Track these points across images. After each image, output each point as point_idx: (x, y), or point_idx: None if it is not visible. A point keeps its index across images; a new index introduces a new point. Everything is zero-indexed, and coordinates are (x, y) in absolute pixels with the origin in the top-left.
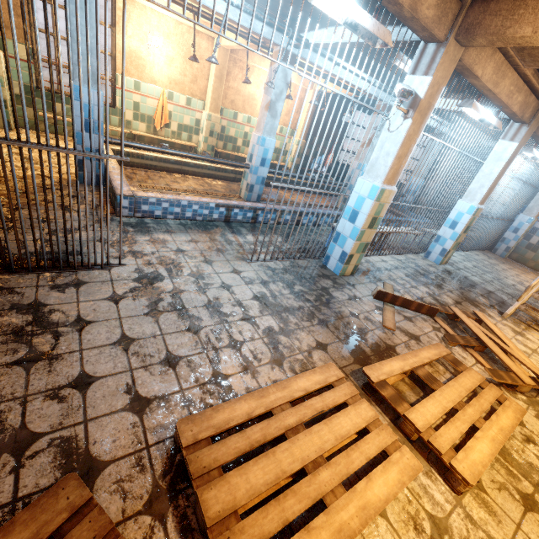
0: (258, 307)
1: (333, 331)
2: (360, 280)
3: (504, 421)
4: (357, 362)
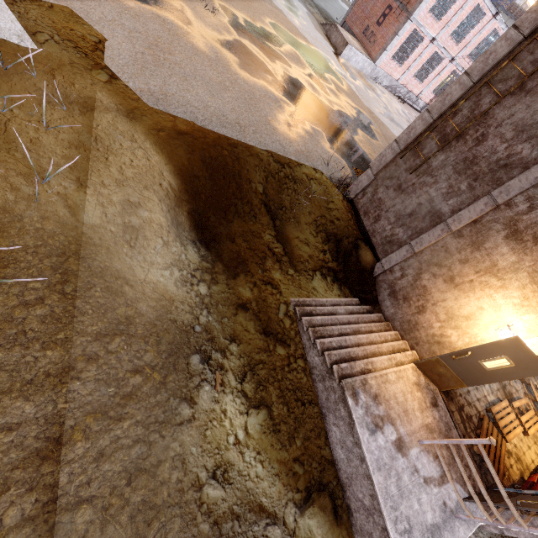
0: None
1: (499, 384)
2: None
3: (537, 426)
4: (506, 397)
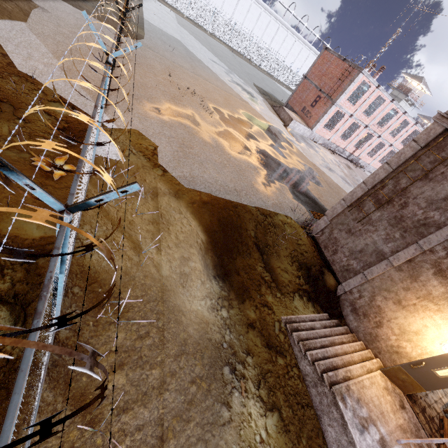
0: None
1: None
2: None
3: None
4: None
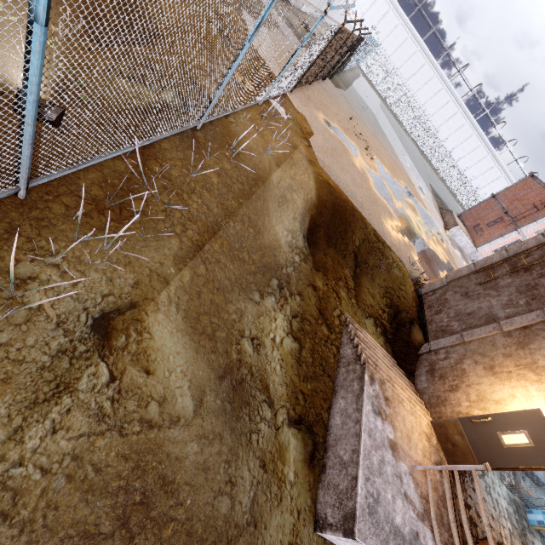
0: (507, 515)
1: None
2: (537, 536)
3: None
4: None
